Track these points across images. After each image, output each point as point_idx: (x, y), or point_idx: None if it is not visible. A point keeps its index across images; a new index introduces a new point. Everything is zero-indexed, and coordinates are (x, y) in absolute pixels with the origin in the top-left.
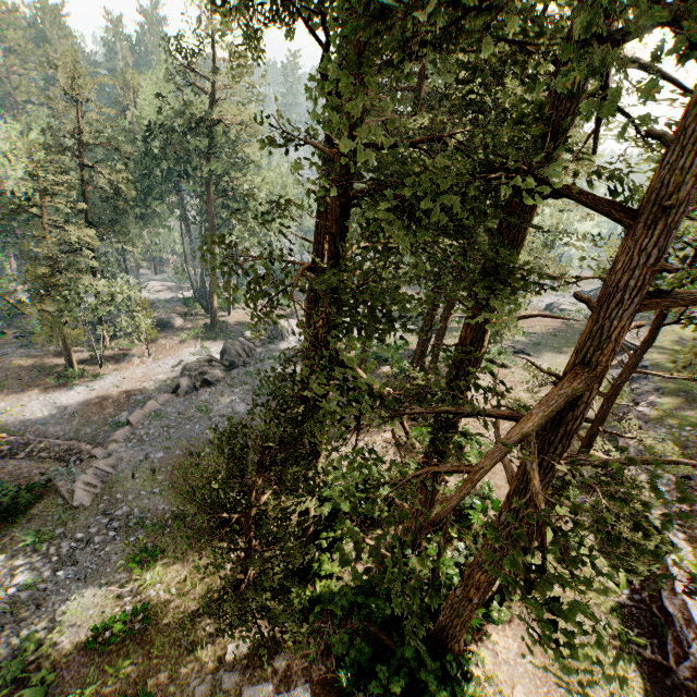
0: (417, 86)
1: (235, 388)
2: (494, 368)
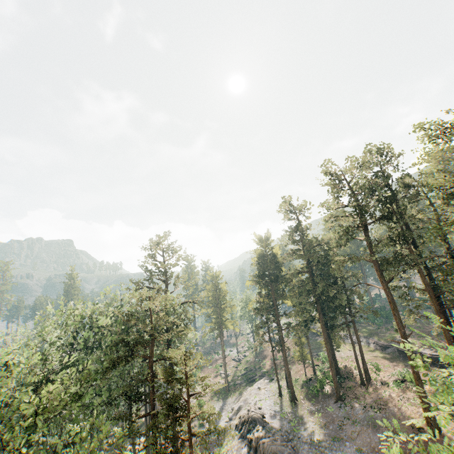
0: (310, 270)
1: (327, 453)
2: (338, 361)
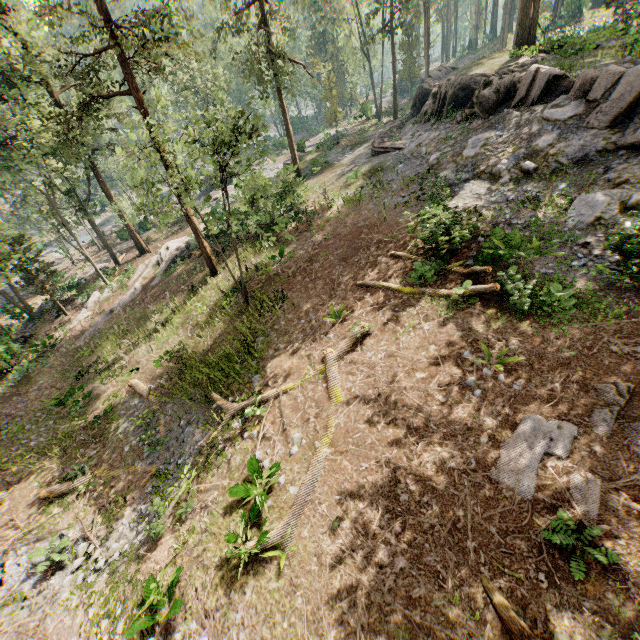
0: None
1: None
2: None
